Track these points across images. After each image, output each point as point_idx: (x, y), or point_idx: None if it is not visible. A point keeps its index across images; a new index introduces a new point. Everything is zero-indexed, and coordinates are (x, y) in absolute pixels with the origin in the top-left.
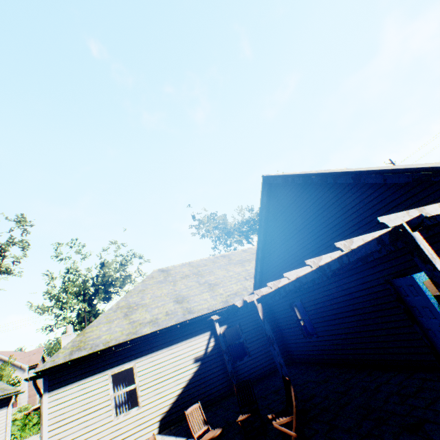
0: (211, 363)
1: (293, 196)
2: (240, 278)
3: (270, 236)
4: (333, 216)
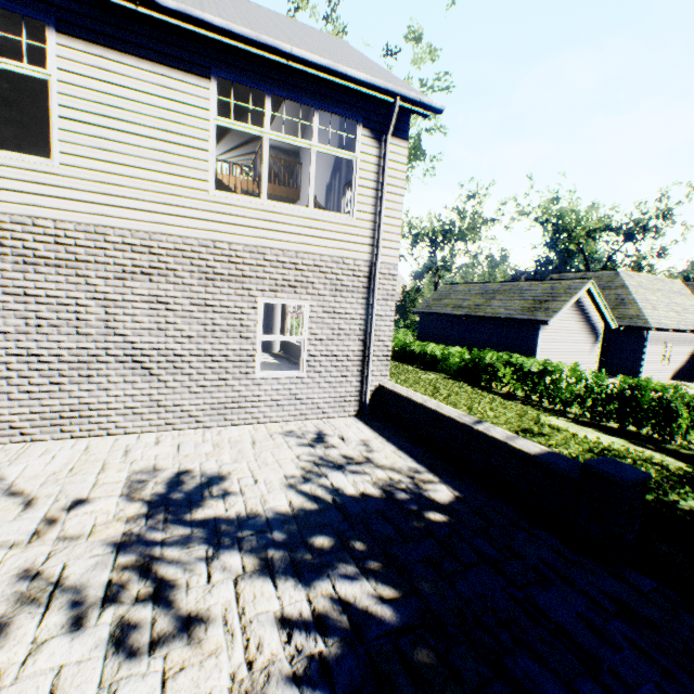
0: (691, 359)
1: None
2: None
3: None
4: None
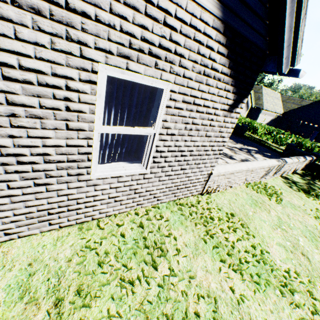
0: (270, 121)
1: (318, 109)
2: (279, 106)
3: (302, 108)
4: (319, 118)
